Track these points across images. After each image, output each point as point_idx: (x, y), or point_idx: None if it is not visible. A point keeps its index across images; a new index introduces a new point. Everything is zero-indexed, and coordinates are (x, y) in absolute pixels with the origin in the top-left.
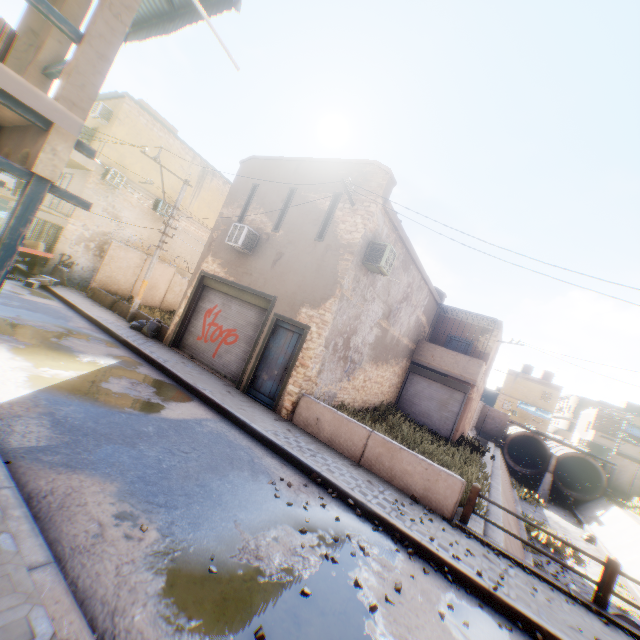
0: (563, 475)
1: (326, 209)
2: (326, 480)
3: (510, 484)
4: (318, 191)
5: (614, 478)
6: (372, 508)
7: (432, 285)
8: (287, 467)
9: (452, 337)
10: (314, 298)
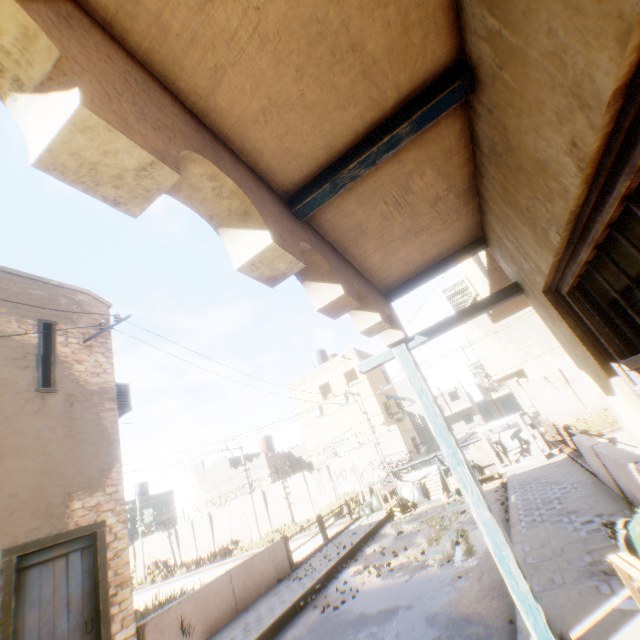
0: None
1: (37, 342)
2: (302, 596)
3: None
4: (1, 312)
5: None
6: (322, 574)
7: None
8: (292, 624)
9: None
10: (88, 477)
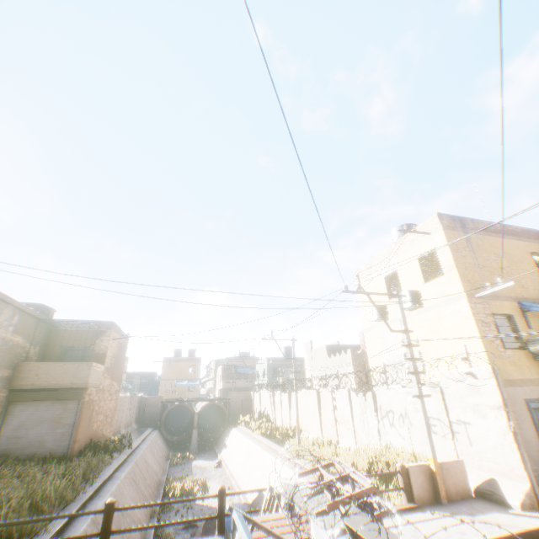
0: (212, 423)
1: None
2: None
3: (165, 457)
4: None
5: (234, 407)
6: None
7: (20, 302)
8: None
9: (68, 348)
10: None
